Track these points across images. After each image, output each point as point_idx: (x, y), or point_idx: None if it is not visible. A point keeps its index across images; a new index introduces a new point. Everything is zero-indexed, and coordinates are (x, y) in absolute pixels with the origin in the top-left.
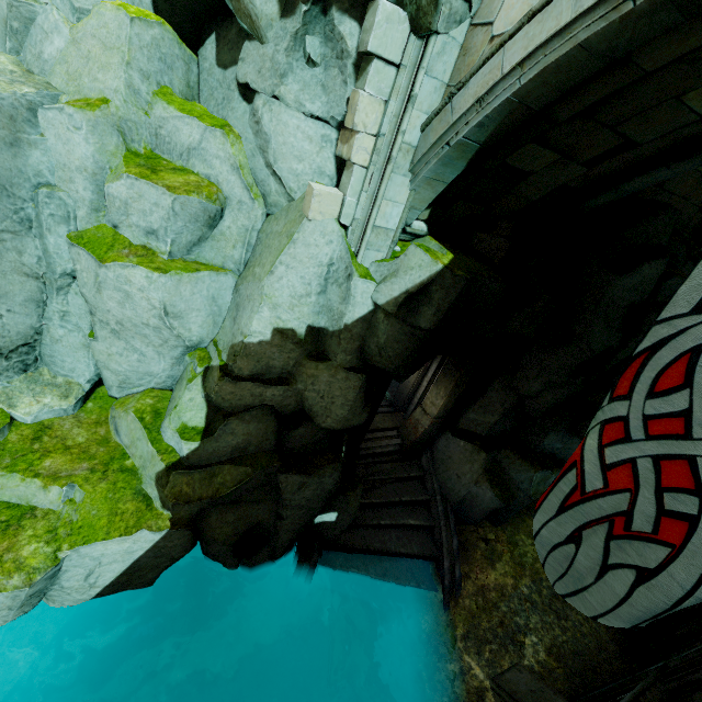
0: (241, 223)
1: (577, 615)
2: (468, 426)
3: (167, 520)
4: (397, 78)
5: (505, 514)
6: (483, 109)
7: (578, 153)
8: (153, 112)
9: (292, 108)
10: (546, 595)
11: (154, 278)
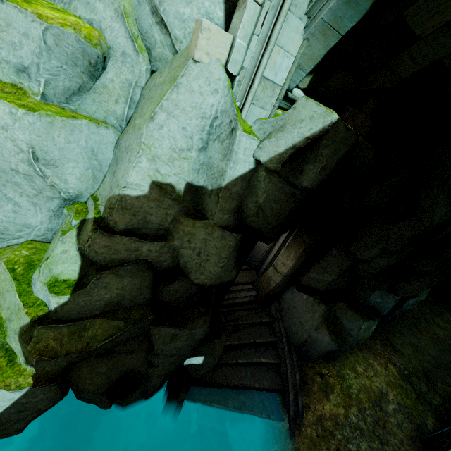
0: (125, 76)
1: (395, 440)
2: (310, 282)
3: (29, 377)
4: None
5: (336, 354)
6: None
7: None
8: None
9: None
10: (370, 422)
11: (18, 114)
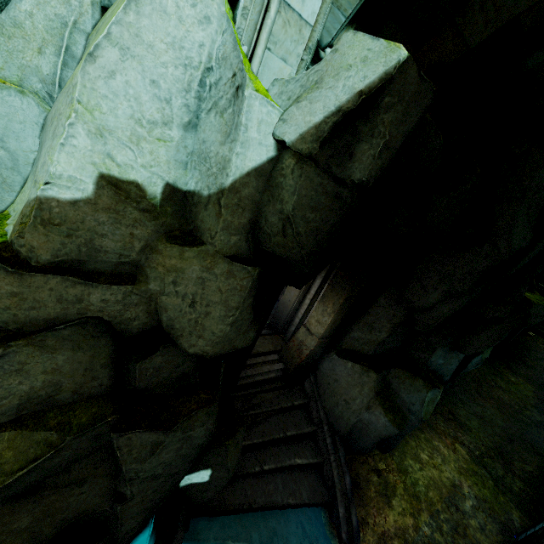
0: (53, 10)
1: None
2: (353, 345)
3: None
4: None
5: (395, 440)
6: None
7: None
8: None
9: None
10: (447, 531)
11: None
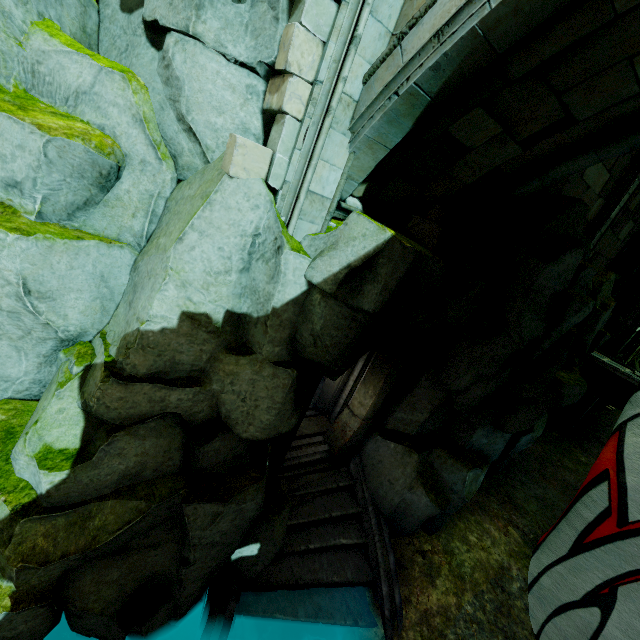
0: (144, 187)
1: (523, 631)
2: (397, 426)
3: (6, 597)
4: (338, 15)
5: (439, 521)
6: (441, 45)
7: (519, 127)
8: (29, 43)
9: (211, 48)
10: (490, 610)
11: (8, 240)
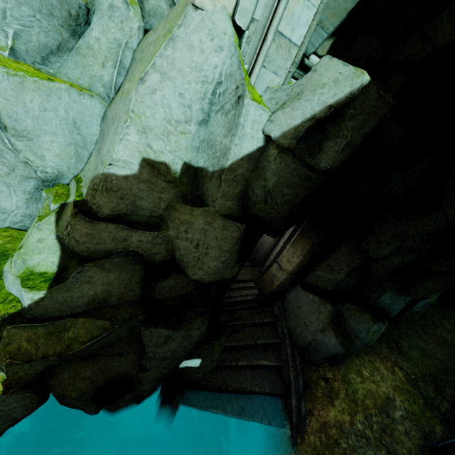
0: (113, 35)
1: (402, 449)
2: (316, 281)
3: None
4: None
5: (342, 358)
6: None
7: None
8: None
9: None
10: (376, 430)
11: None
